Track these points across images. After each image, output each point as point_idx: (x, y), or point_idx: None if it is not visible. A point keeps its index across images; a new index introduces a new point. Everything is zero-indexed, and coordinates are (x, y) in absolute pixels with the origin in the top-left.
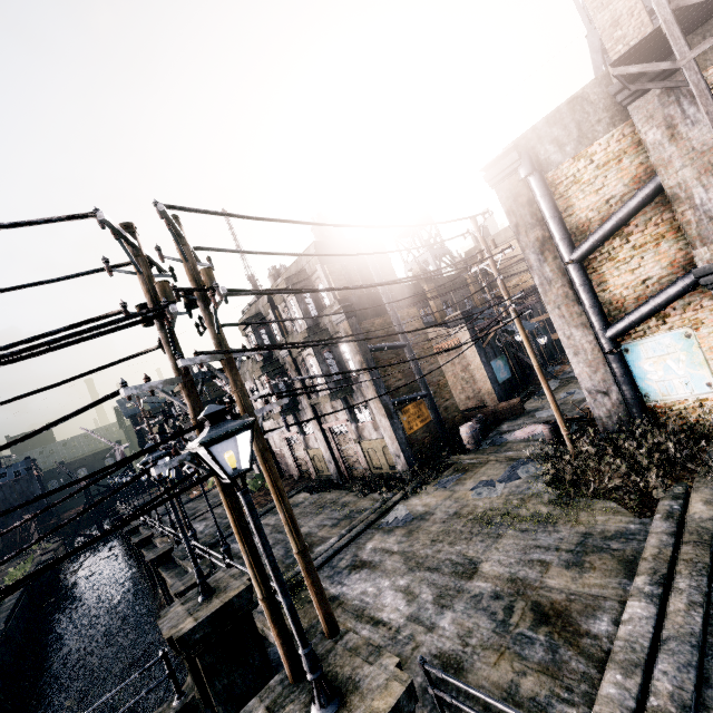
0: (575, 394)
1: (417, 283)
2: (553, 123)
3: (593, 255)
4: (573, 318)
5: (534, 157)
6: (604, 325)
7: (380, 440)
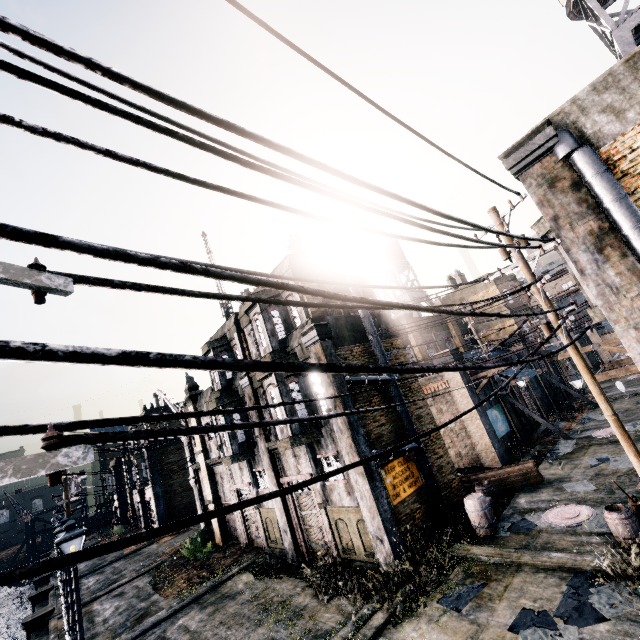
0: (611, 462)
1: (397, 320)
2: (603, 88)
3: None
4: None
5: (576, 133)
6: None
7: (354, 509)
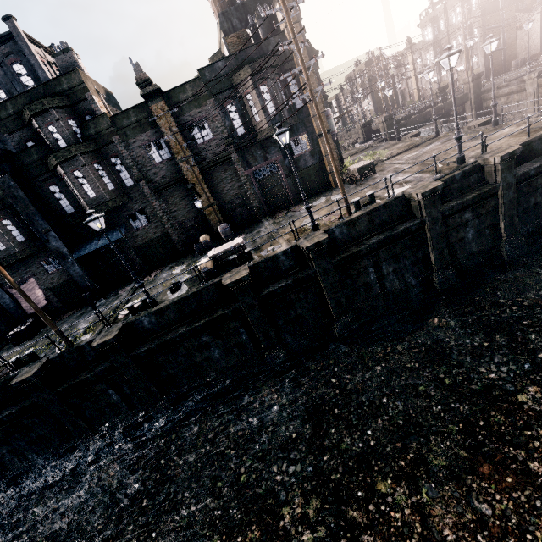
0: None
1: None
2: None
3: None
4: None
5: None
6: None
7: (477, 69)
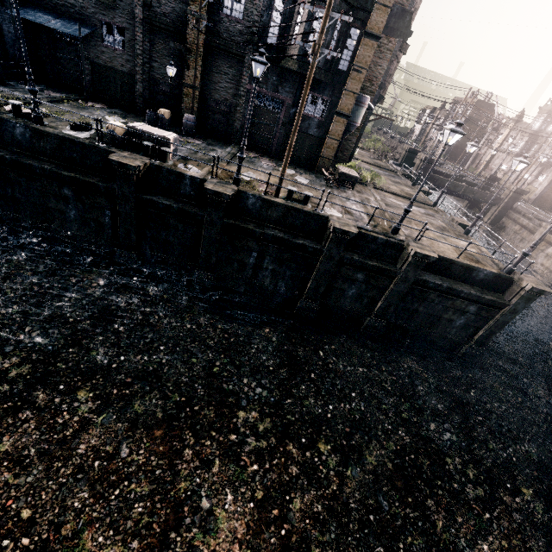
0: None
1: None
2: None
3: None
4: None
5: None
6: None
7: (535, 189)
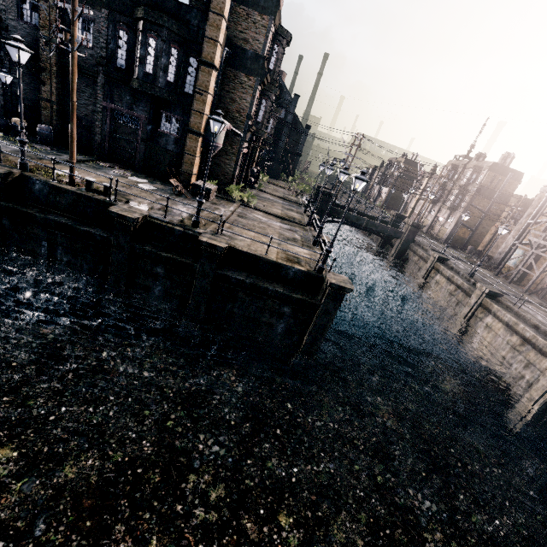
0: None
1: (532, 200)
2: None
3: (533, 225)
4: (514, 235)
5: None
6: (515, 240)
7: (447, 229)
